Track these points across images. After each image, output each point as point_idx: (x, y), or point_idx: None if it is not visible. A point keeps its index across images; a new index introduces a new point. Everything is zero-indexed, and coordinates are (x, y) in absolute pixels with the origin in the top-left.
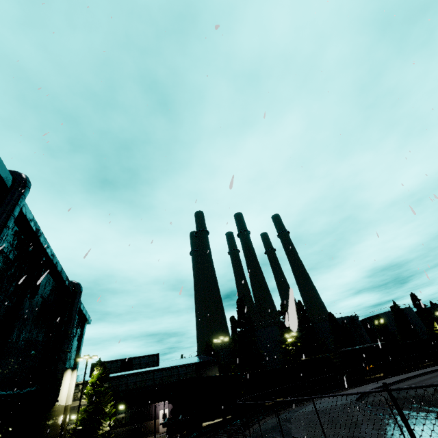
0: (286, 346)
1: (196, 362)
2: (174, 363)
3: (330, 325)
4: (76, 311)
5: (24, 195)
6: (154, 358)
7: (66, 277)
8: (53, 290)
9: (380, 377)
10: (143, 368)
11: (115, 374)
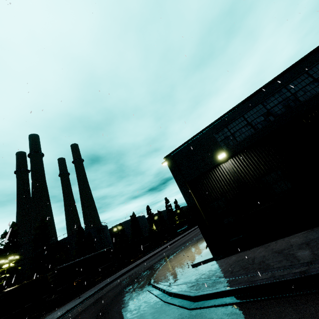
0: None
1: None
2: None
3: (78, 237)
4: None
5: None
6: None
7: None
8: None
9: (98, 281)
10: None
11: None
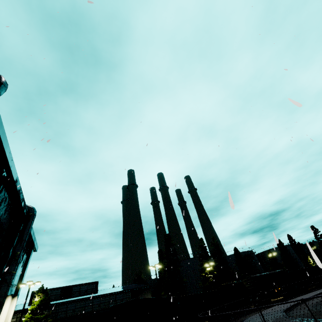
0: (205, 274)
1: (131, 288)
2: (110, 290)
3: (236, 258)
4: (28, 233)
5: (0, 91)
6: (93, 285)
7: (23, 198)
8: (8, 210)
9: (281, 299)
10: (82, 295)
11: (54, 301)
